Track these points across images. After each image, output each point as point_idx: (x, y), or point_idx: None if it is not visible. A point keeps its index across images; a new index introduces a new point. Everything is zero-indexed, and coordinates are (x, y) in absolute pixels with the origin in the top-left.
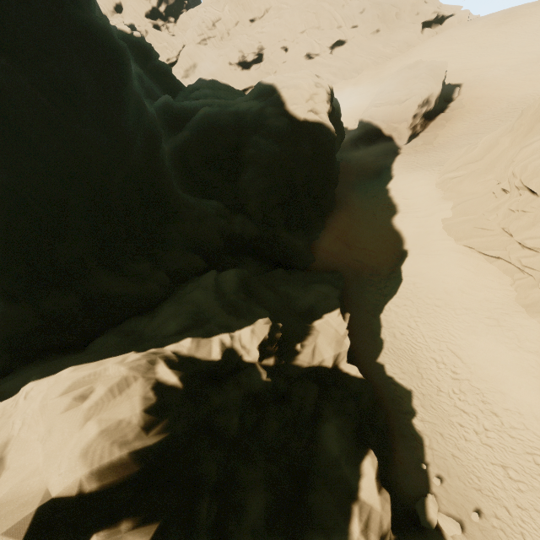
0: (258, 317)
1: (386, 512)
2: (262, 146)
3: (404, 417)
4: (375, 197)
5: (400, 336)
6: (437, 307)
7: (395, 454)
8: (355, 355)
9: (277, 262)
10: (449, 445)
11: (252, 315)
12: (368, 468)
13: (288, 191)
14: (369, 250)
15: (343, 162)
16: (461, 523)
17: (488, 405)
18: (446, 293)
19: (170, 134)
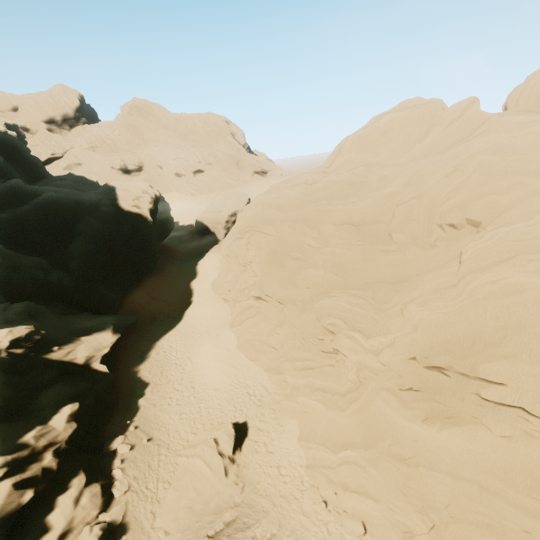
0: (24, 325)
1: (66, 432)
2: (91, 223)
3: (135, 398)
4: (187, 268)
5: (162, 353)
6: (193, 333)
7: (112, 419)
8: (119, 365)
9: (91, 310)
10: (156, 410)
11: (19, 324)
12: (66, 409)
13: (108, 255)
14: (169, 301)
15: (180, 246)
16: (134, 446)
17: (193, 383)
18: (201, 323)
19: (12, 206)
